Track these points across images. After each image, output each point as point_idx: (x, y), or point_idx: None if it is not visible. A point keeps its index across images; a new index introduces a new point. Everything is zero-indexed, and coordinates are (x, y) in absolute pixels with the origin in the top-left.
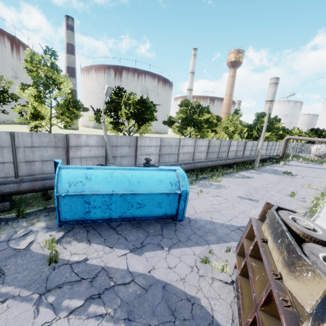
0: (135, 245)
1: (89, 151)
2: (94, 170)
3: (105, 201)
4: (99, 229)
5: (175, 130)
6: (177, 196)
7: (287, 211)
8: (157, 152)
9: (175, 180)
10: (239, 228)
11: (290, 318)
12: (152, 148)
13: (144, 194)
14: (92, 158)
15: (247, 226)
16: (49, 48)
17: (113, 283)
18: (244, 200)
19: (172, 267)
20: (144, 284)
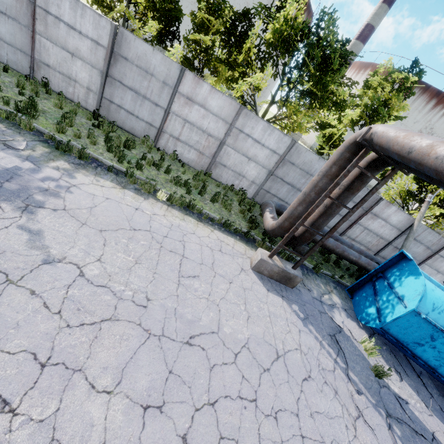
0: None
1: (381, 226)
2: None
3: None
4: (399, 359)
5: None
6: None
7: None
8: None
9: None
10: None
11: None
12: None
13: None
14: (375, 235)
15: None
16: (418, 63)
17: None
18: None
19: None
20: None
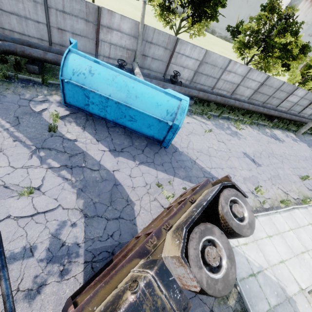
0: (116, 148)
1: (120, 38)
2: (100, 66)
3: (102, 102)
4: (96, 122)
5: (237, 45)
6: (167, 126)
7: (237, 192)
8: (195, 68)
9: (174, 111)
10: (213, 178)
11: (141, 252)
12: (190, 60)
13: (138, 111)
14: (122, 48)
15: (200, 182)
16: None
17: (84, 165)
18: (245, 159)
19: (132, 177)
20: (104, 176)
